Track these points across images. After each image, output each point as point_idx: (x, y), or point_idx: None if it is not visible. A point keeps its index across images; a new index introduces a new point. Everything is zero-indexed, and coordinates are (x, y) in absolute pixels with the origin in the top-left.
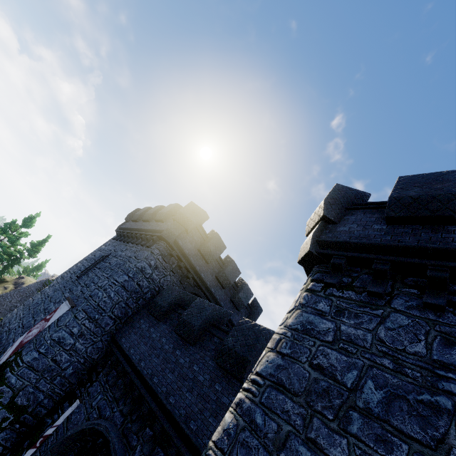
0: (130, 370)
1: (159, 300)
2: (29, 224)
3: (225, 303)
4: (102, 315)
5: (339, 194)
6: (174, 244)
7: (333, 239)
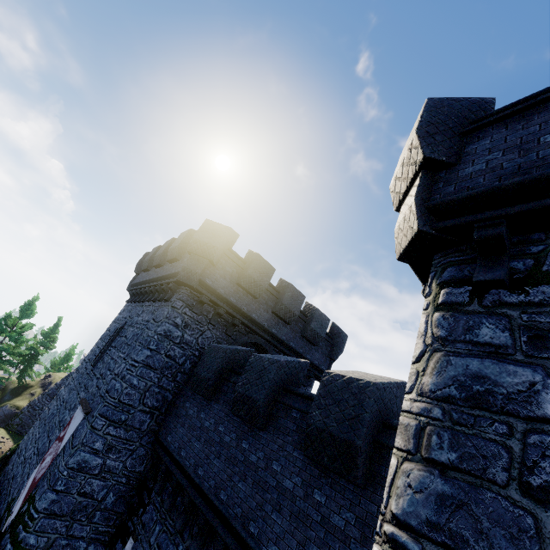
0: (186, 483)
1: (202, 370)
2: (27, 313)
3: (296, 342)
4: (130, 413)
5: (440, 114)
6: (201, 286)
7: (461, 193)
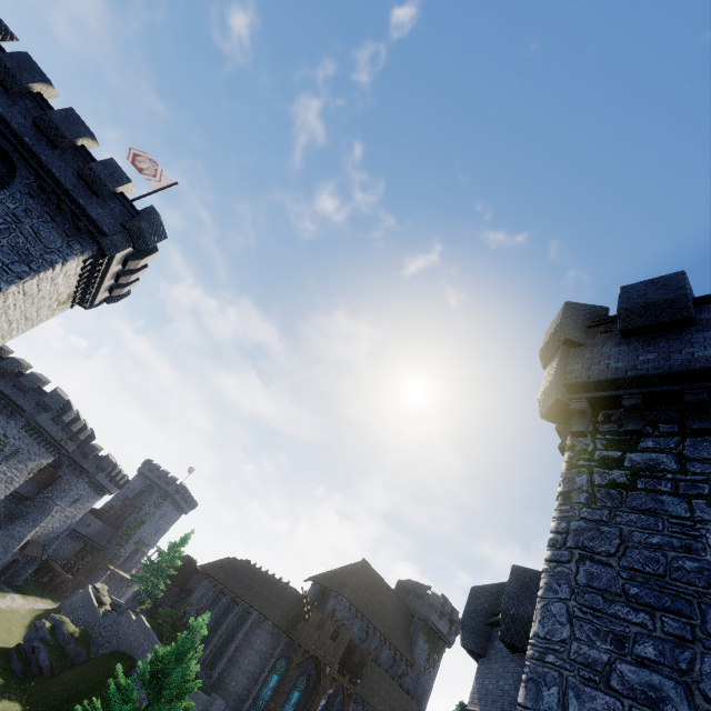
0: None
1: None
2: None
3: (77, 456)
4: None
5: None
6: None
7: None
